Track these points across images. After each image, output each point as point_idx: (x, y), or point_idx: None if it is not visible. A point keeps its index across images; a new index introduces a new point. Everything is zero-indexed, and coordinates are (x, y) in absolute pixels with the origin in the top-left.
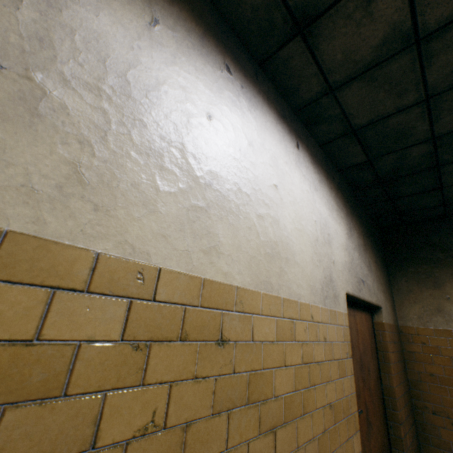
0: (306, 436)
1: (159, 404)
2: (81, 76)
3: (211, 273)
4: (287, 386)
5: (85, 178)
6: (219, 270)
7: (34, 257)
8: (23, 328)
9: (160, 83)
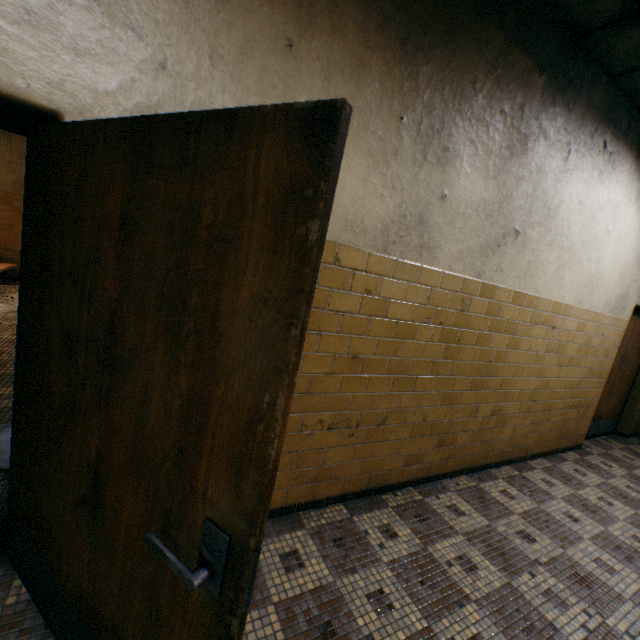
0: (572, 376)
1: (532, 344)
2: (536, 220)
3: (556, 298)
4: (571, 352)
5: (530, 266)
6: (560, 296)
7: (517, 297)
8: (513, 317)
9: (561, 198)
